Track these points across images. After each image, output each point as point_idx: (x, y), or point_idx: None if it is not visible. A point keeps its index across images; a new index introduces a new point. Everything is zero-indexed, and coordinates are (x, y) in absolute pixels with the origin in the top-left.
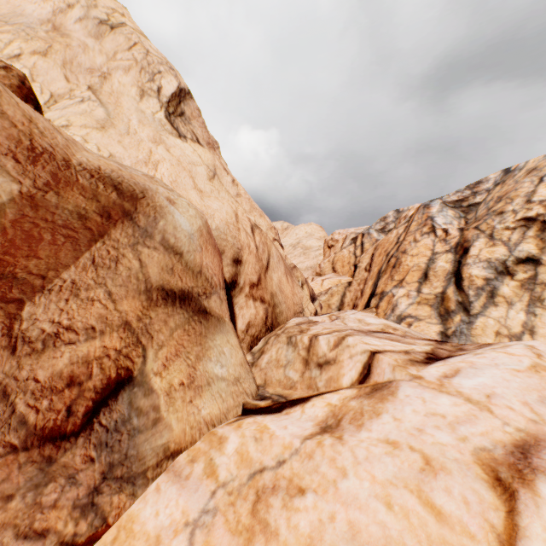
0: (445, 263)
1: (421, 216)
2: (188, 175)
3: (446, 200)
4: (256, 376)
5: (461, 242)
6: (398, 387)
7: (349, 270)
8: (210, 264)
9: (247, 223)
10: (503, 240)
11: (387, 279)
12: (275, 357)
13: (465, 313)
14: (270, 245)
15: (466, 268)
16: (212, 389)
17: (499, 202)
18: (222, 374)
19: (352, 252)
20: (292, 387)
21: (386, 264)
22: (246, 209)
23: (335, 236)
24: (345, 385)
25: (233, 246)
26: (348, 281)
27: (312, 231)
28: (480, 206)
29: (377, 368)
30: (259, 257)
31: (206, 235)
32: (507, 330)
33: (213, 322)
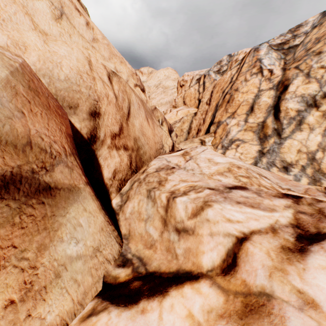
0: (268, 98)
1: (252, 58)
2: (22, 11)
3: (272, 43)
4: (122, 225)
5: (283, 81)
6: (286, 322)
7: (194, 103)
8: (43, 130)
9: (103, 71)
10: (317, 78)
11: (223, 112)
12: (137, 209)
13: (278, 137)
14: (129, 92)
15: (284, 102)
16: (62, 280)
17: (318, 43)
18: (77, 252)
19: (197, 89)
20: (152, 246)
21: (222, 99)
22: (105, 56)
23: (185, 78)
24: (205, 265)
25: (88, 98)
26: (194, 111)
27: (169, 74)
28: (298, 47)
29: (246, 263)
30: (120, 106)
31: (24, 92)
32: (306, 149)
33: (63, 196)
